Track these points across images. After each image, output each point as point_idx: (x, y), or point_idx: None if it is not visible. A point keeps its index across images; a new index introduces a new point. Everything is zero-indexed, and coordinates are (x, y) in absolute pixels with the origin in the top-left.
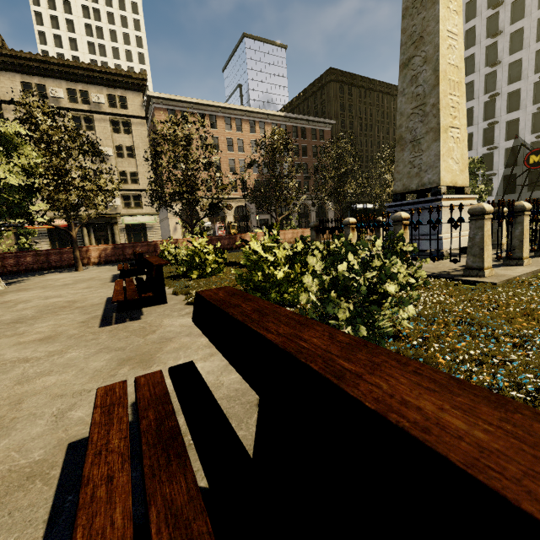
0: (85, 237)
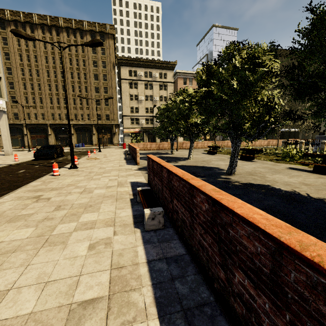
0: (144, 137)
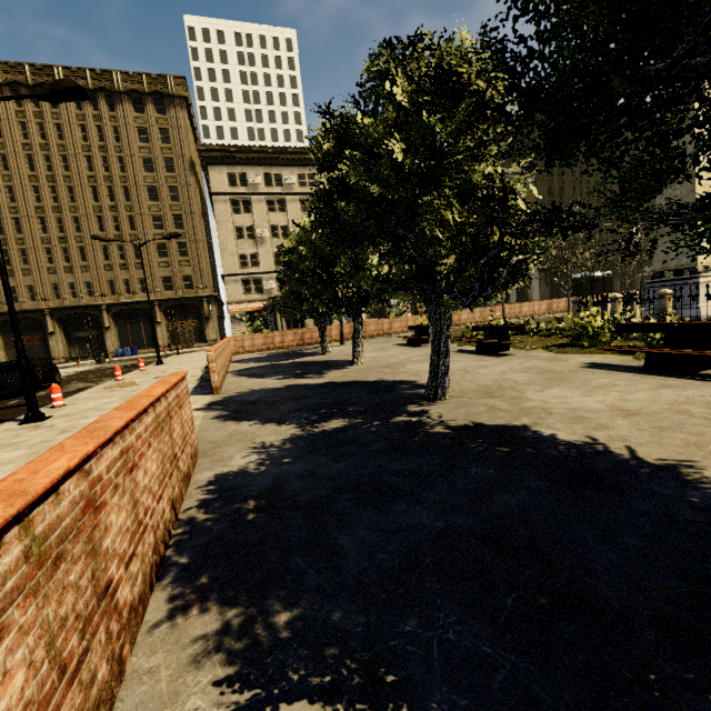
0: (278, 319)
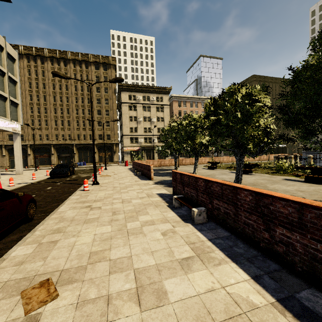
0: (143, 155)
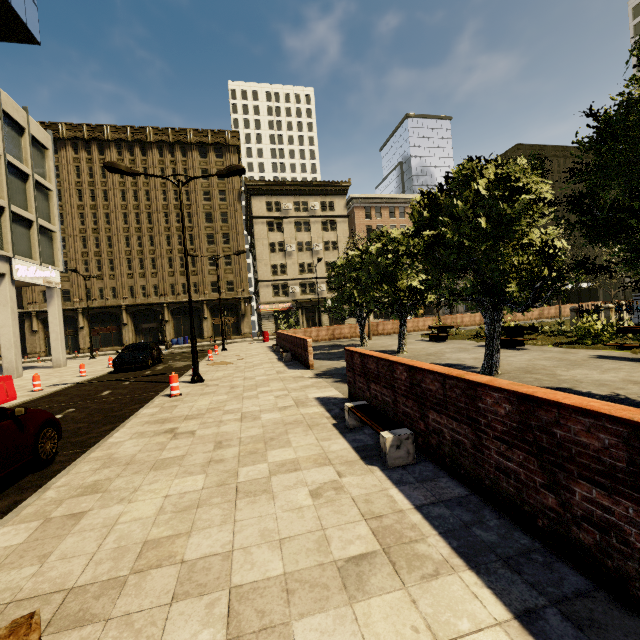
0: (300, 318)
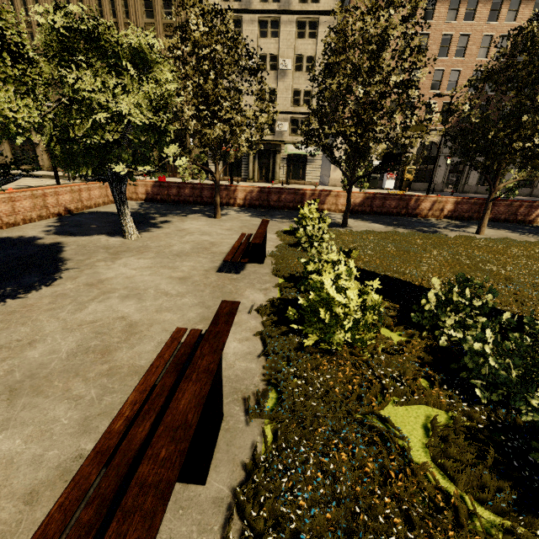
0: (250, 163)
